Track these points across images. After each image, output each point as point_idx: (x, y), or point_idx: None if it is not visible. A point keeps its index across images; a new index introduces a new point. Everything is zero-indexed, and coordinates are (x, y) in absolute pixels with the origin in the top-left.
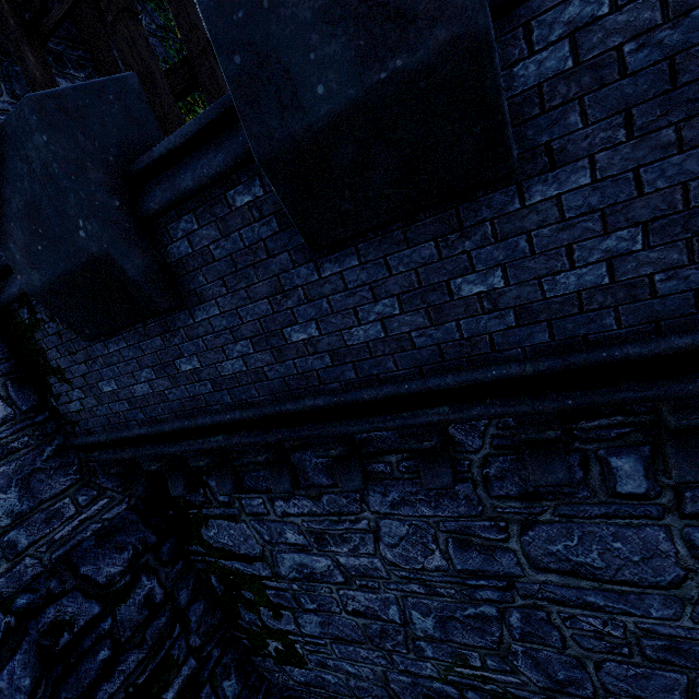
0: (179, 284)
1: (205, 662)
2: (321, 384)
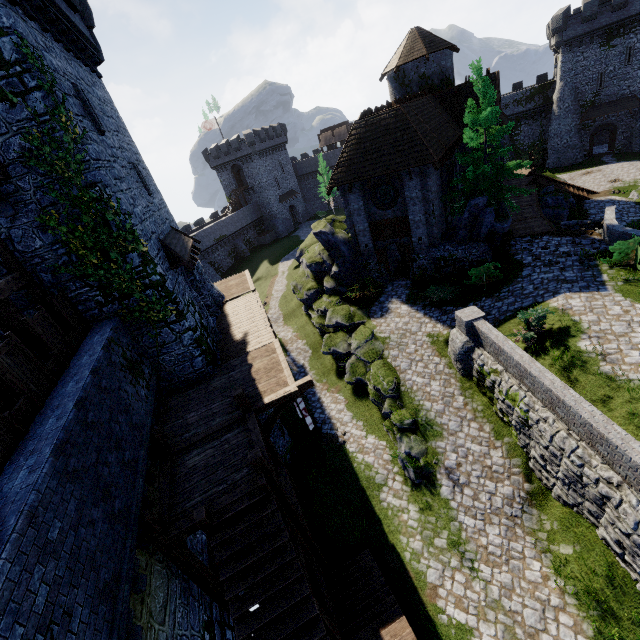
0: None
1: None
2: None
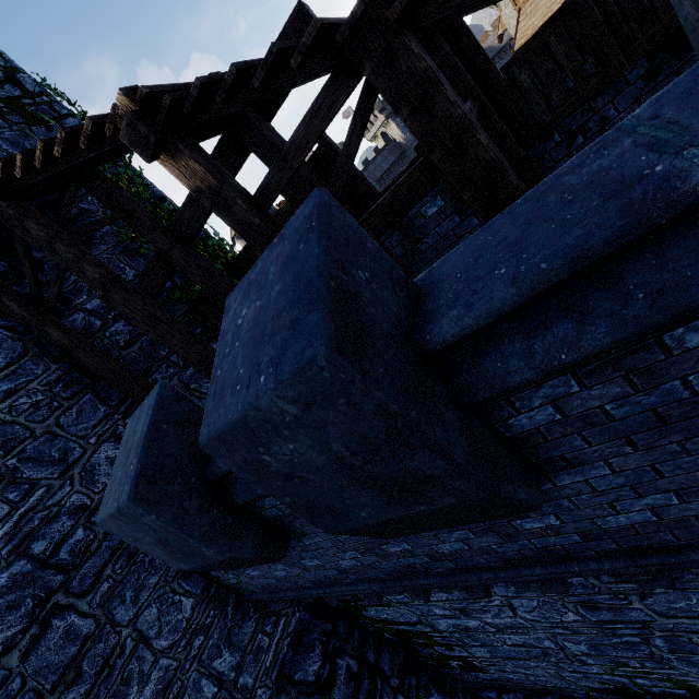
0: (282, 528)
1: (409, 692)
2: (428, 570)
